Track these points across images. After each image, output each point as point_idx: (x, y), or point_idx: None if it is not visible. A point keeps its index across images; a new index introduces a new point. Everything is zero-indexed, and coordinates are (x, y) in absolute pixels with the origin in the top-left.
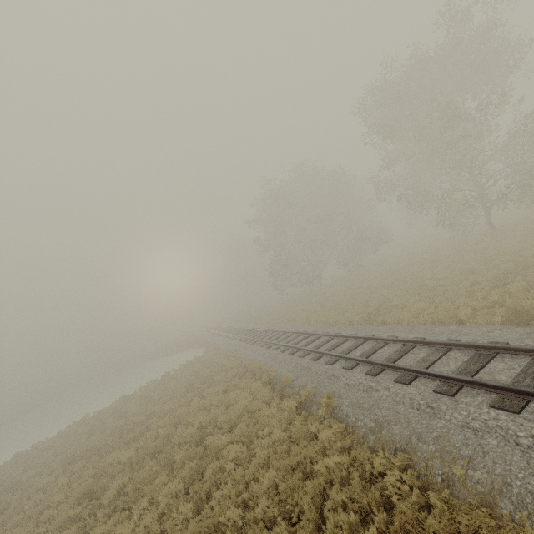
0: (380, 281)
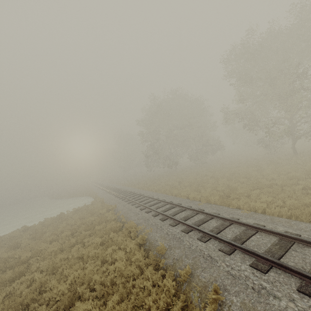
0: (219, 173)
